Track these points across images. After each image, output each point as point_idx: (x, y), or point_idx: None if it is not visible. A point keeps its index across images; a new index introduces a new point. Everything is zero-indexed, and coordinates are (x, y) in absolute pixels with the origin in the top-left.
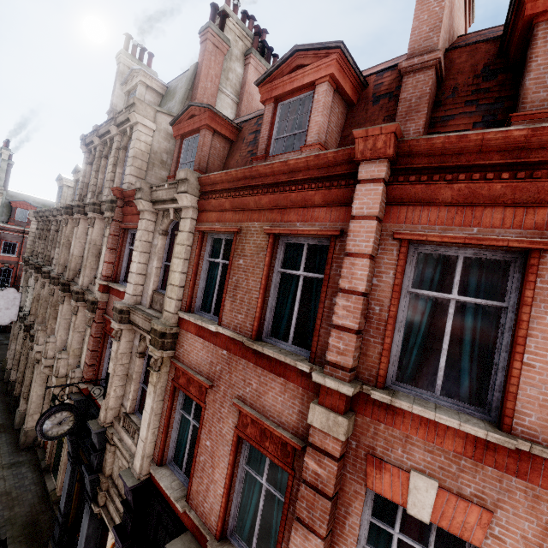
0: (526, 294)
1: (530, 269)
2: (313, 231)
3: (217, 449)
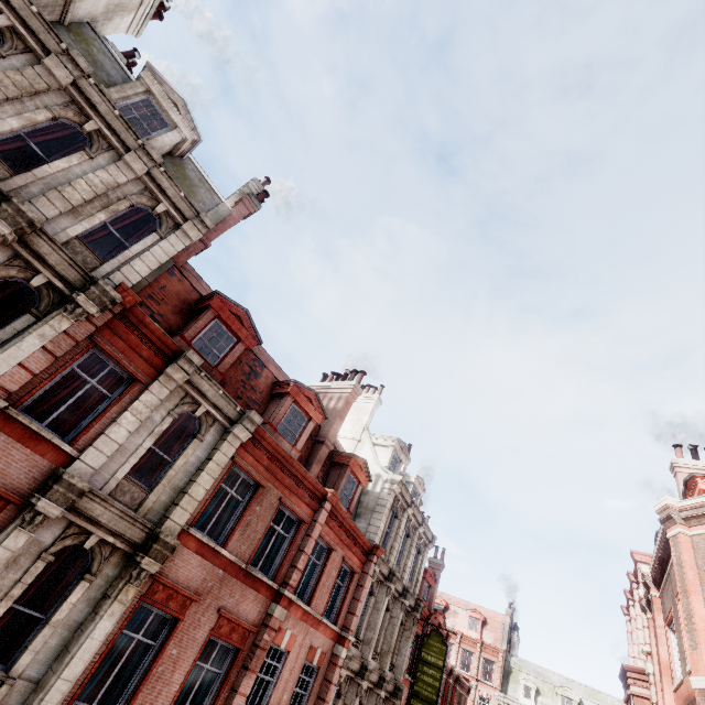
0: (328, 563)
1: (331, 555)
2: (301, 516)
3: (185, 653)
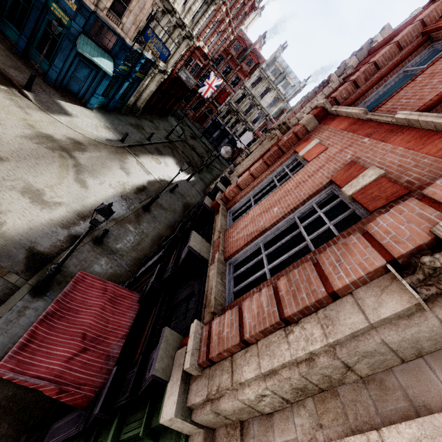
0: None
1: None
2: None
3: None
